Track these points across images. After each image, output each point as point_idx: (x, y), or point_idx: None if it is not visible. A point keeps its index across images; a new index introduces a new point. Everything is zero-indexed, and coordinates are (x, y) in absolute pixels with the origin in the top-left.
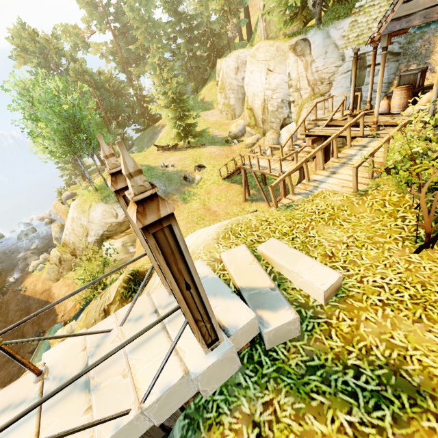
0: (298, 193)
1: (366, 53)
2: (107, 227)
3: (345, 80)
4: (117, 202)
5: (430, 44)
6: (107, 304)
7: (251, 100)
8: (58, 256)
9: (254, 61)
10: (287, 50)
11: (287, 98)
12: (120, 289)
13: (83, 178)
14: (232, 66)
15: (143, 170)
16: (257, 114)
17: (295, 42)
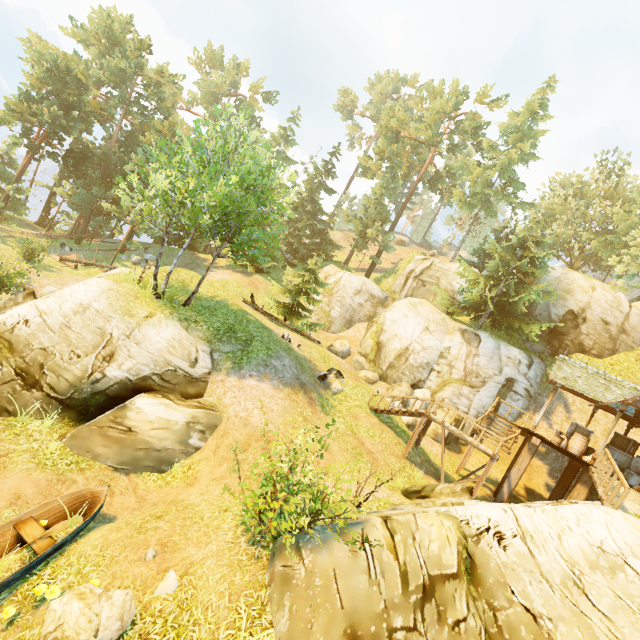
0: (612, 504)
1: (516, 380)
2: (164, 369)
3: (494, 388)
4: (208, 342)
5: (553, 406)
6: (434, 573)
7: (388, 337)
8: None
9: (414, 310)
10: (456, 328)
11: (432, 363)
12: (462, 549)
13: None
14: (355, 284)
15: (256, 322)
16: (387, 354)
17: (465, 329)
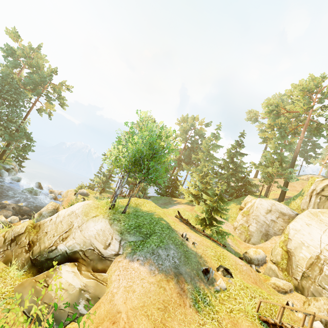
0: None
1: None
2: (87, 248)
3: None
4: (120, 233)
5: None
6: None
7: (295, 245)
8: (19, 233)
9: (315, 219)
10: None
11: None
12: None
13: (101, 191)
14: (265, 206)
15: (163, 224)
16: (298, 263)
17: None
